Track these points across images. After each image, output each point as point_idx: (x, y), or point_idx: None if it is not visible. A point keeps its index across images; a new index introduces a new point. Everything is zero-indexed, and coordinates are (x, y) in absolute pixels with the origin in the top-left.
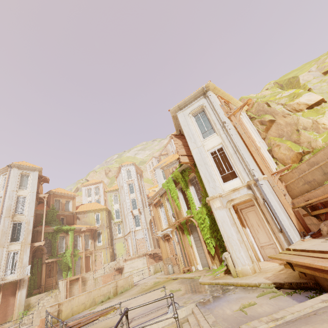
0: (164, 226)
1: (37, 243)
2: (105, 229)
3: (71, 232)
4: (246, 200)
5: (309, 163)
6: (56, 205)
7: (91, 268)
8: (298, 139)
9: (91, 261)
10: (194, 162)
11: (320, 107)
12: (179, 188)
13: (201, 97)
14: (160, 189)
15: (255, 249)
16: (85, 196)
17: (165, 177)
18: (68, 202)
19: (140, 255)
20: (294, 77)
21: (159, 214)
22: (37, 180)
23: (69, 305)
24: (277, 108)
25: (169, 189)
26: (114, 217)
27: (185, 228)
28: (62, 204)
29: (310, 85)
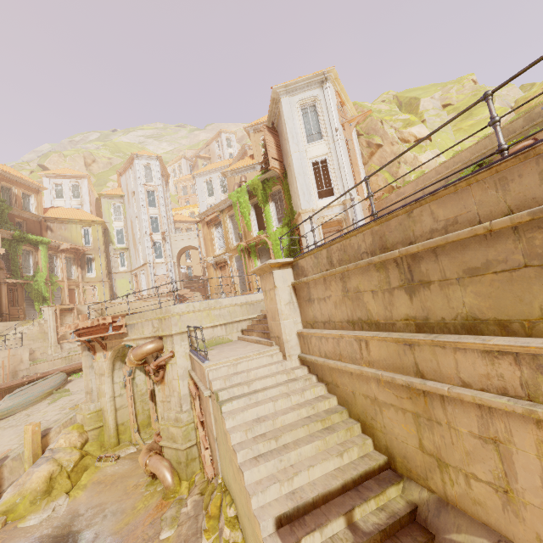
0: (218, 252)
1: None
2: (101, 255)
3: (43, 247)
4: (332, 225)
5: (398, 194)
6: (5, 197)
7: None
8: (396, 173)
9: (78, 297)
10: (285, 171)
11: (424, 145)
12: (252, 203)
13: (318, 85)
14: (223, 201)
15: None
16: (51, 195)
17: (211, 193)
18: (28, 197)
19: (162, 296)
20: (417, 98)
21: (213, 236)
22: None
23: (112, 309)
24: (389, 132)
25: (240, 203)
26: (113, 240)
27: (254, 251)
28: (17, 197)
29: (427, 116)
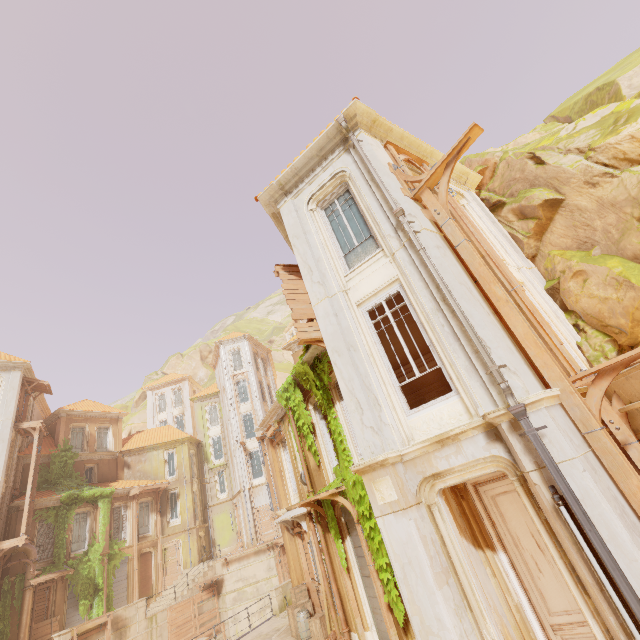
0: (292, 497)
1: (7, 542)
2: (187, 487)
3: (104, 501)
4: None
5: None
6: (76, 440)
7: (154, 580)
8: None
9: (155, 564)
10: None
11: None
12: (315, 403)
13: (338, 150)
14: (274, 404)
15: (536, 635)
16: (154, 409)
17: None
18: (106, 431)
19: (261, 549)
20: (604, 85)
21: (281, 464)
22: (16, 390)
23: None
24: (566, 165)
25: (292, 408)
26: (209, 456)
27: (331, 518)
28: (90, 436)
29: None
